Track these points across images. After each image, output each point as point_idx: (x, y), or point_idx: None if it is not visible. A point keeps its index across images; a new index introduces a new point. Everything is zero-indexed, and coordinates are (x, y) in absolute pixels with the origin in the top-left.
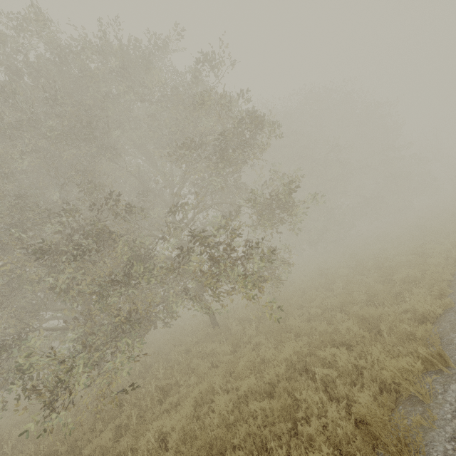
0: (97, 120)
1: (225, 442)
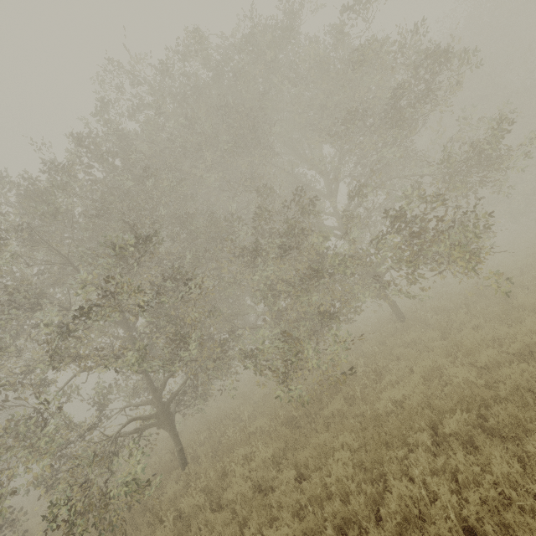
0: (255, 121)
1: (483, 400)
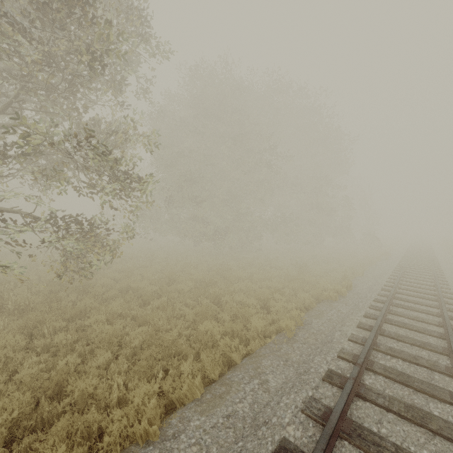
0: None
1: None
